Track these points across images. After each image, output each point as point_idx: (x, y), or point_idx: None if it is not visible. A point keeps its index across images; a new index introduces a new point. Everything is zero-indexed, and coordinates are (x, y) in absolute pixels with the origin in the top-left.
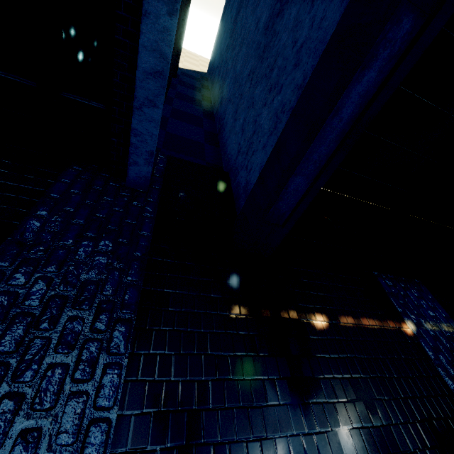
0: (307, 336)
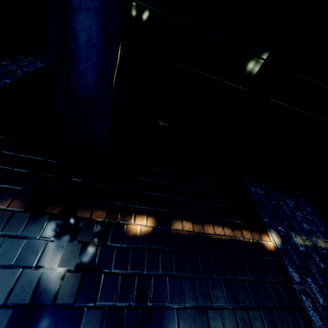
0: (107, 243)
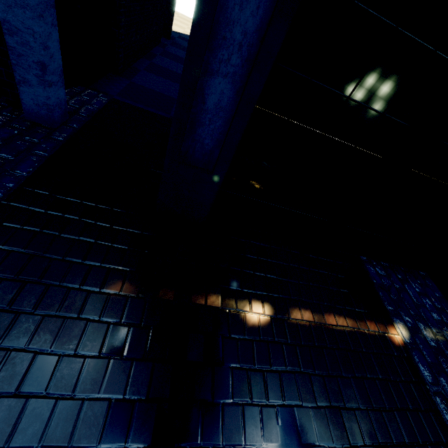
0: (227, 334)
